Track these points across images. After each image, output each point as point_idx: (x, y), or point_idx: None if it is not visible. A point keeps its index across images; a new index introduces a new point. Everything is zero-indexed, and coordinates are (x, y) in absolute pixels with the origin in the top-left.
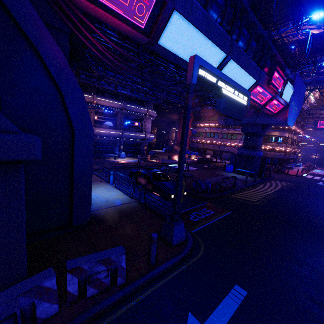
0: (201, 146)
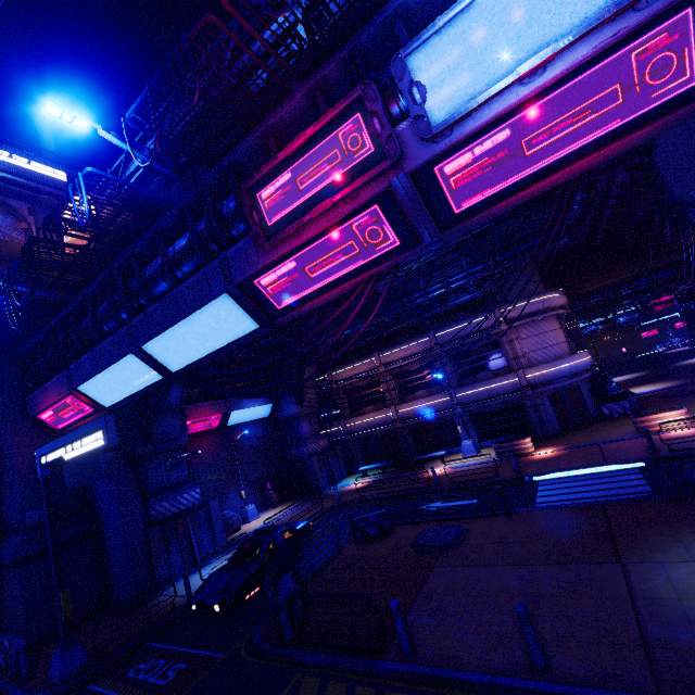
0: None
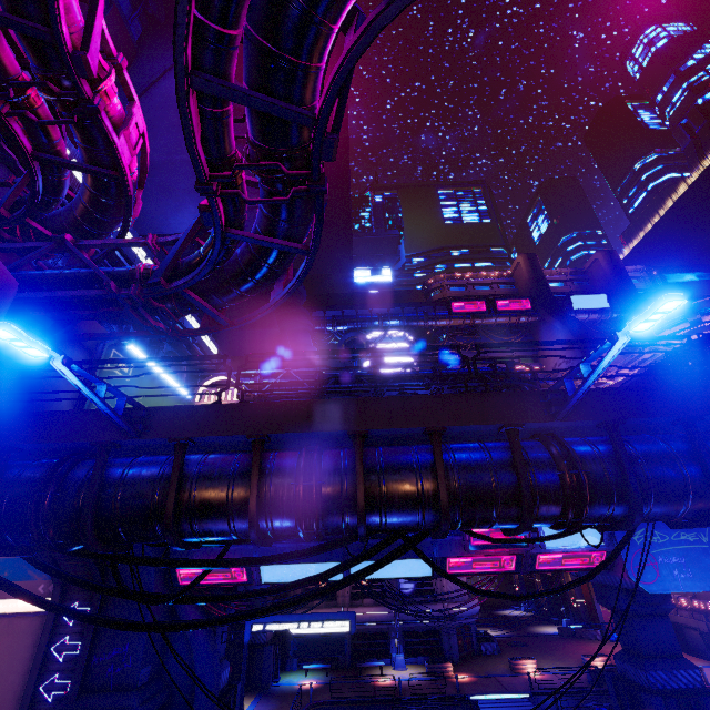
0: None
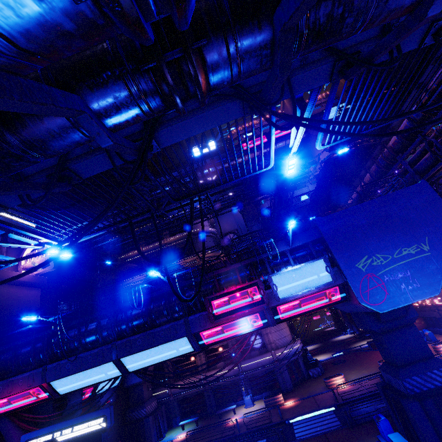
0: (434, 313)
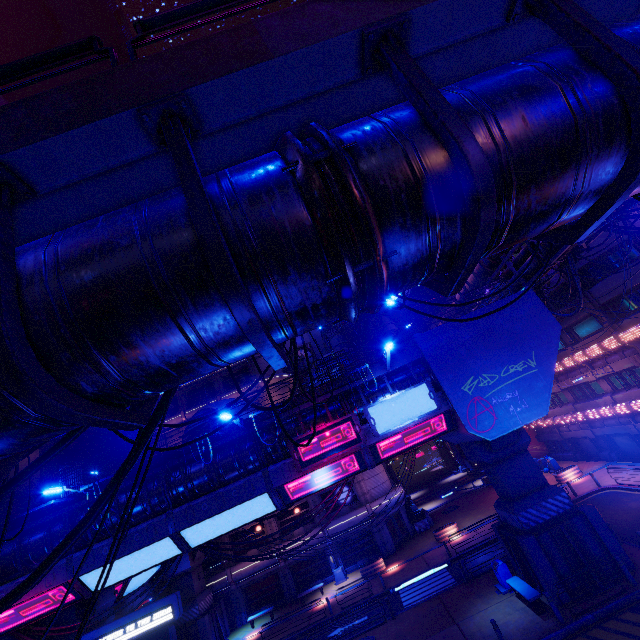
0: (556, 435)
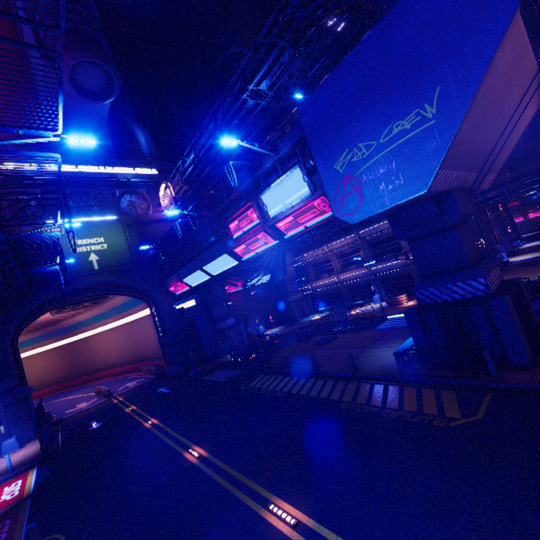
0: None
